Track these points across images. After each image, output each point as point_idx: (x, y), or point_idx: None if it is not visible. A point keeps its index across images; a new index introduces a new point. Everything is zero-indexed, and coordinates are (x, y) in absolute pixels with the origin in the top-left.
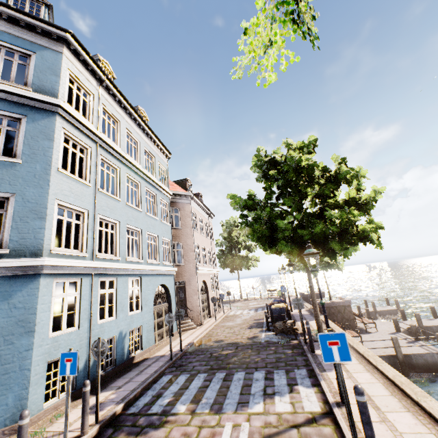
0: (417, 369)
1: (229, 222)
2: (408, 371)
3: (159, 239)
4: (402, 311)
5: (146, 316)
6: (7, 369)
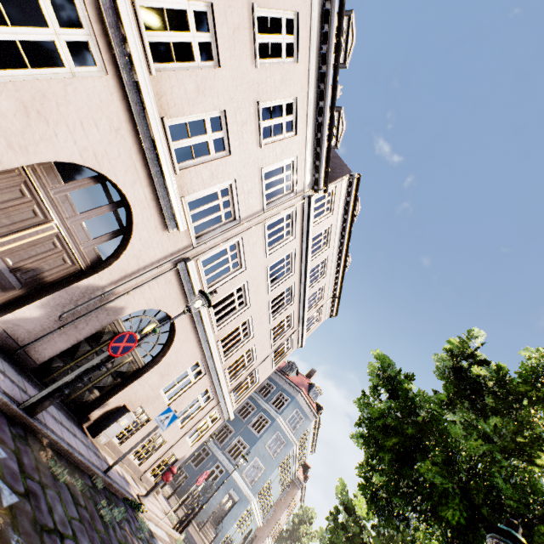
0: None
1: (308, 511)
2: None
3: (271, 501)
4: None
5: (239, 540)
6: (225, 525)
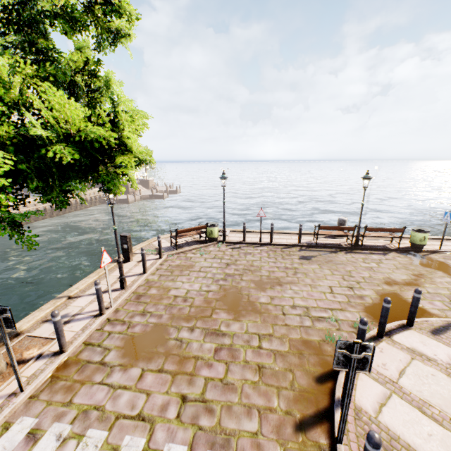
0: (122, 203)
1: None
2: (120, 203)
3: None
4: (157, 190)
5: None
6: None
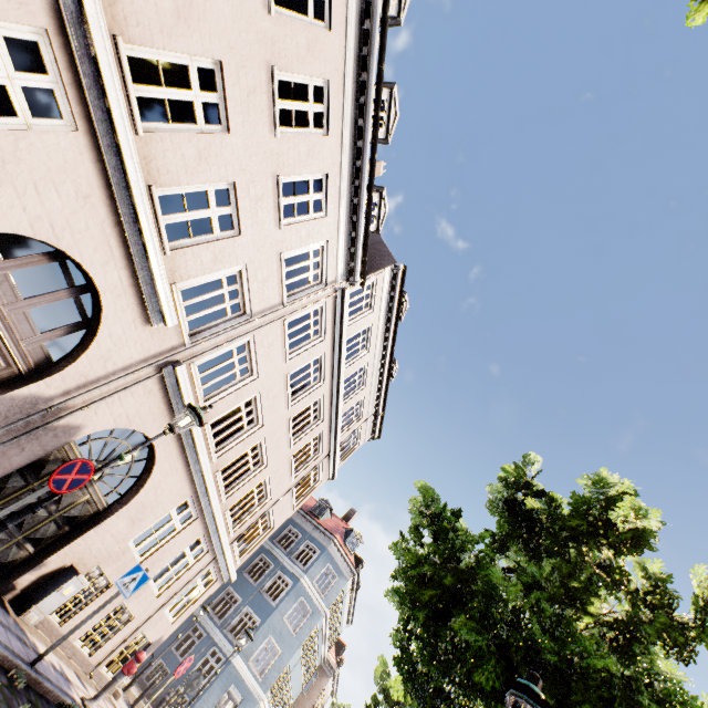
0: None
1: None
2: None
3: (290, 699)
4: None
5: None
6: None
